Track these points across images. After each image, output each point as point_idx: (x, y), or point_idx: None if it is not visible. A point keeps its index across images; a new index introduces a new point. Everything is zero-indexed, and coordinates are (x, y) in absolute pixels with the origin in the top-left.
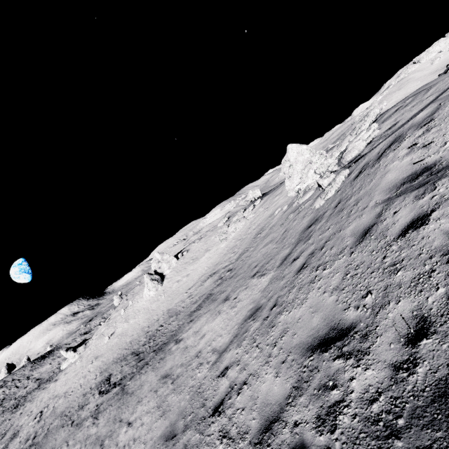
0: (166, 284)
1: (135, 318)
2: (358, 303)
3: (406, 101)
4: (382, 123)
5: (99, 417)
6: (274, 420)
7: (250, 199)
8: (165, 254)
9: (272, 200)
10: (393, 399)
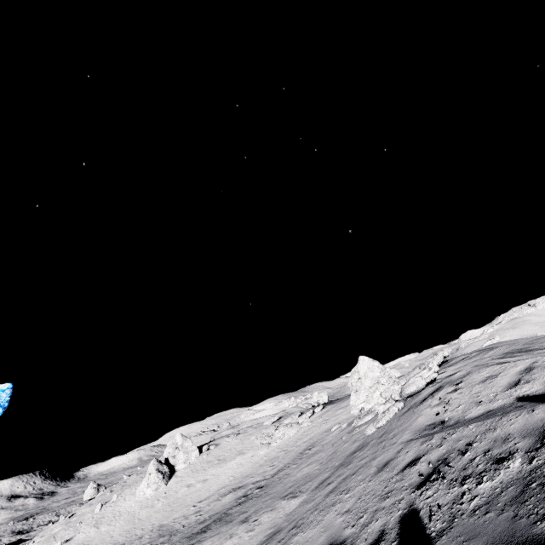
0: (172, 484)
1: (110, 523)
2: (355, 522)
3: (472, 353)
4: (449, 366)
5: None
6: None
7: (313, 403)
8: (189, 439)
9: (335, 412)
10: None
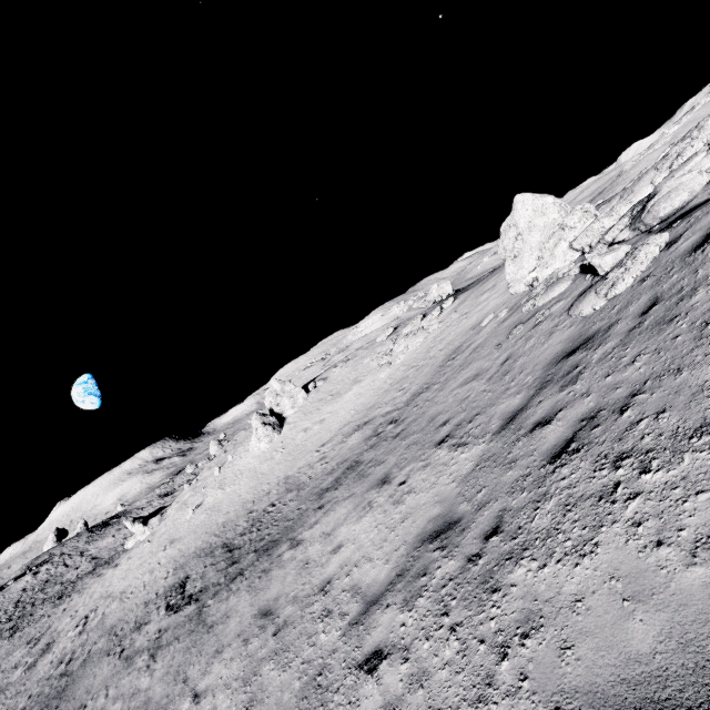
0: (287, 433)
1: (234, 483)
2: None
3: None
4: None
5: (158, 656)
6: None
7: (434, 298)
8: (288, 383)
9: (476, 299)
10: None
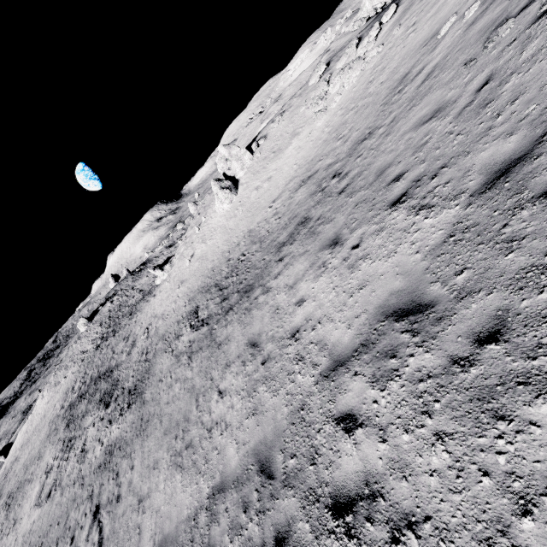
0: (242, 193)
1: (212, 238)
2: None
3: None
4: None
5: (193, 359)
6: None
7: (367, 14)
8: (233, 147)
9: None
10: None
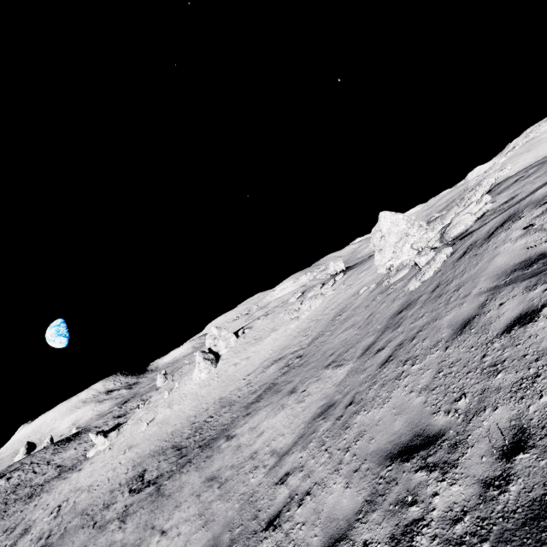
0: (221, 366)
1: (180, 403)
2: (449, 407)
3: (529, 170)
4: (498, 194)
5: (128, 520)
6: (340, 538)
7: (331, 272)
8: (224, 329)
9: (357, 276)
10: (480, 520)
